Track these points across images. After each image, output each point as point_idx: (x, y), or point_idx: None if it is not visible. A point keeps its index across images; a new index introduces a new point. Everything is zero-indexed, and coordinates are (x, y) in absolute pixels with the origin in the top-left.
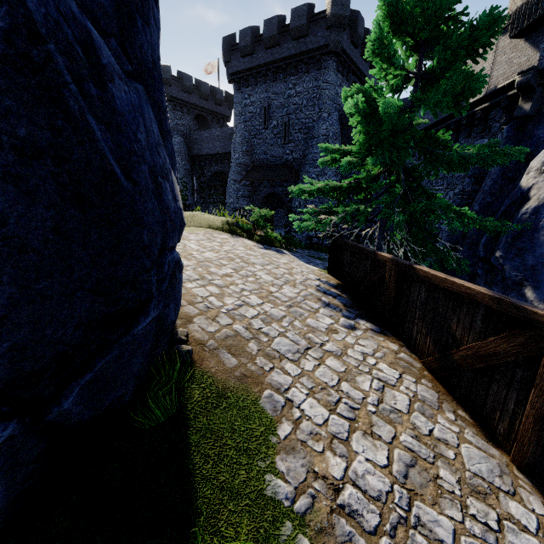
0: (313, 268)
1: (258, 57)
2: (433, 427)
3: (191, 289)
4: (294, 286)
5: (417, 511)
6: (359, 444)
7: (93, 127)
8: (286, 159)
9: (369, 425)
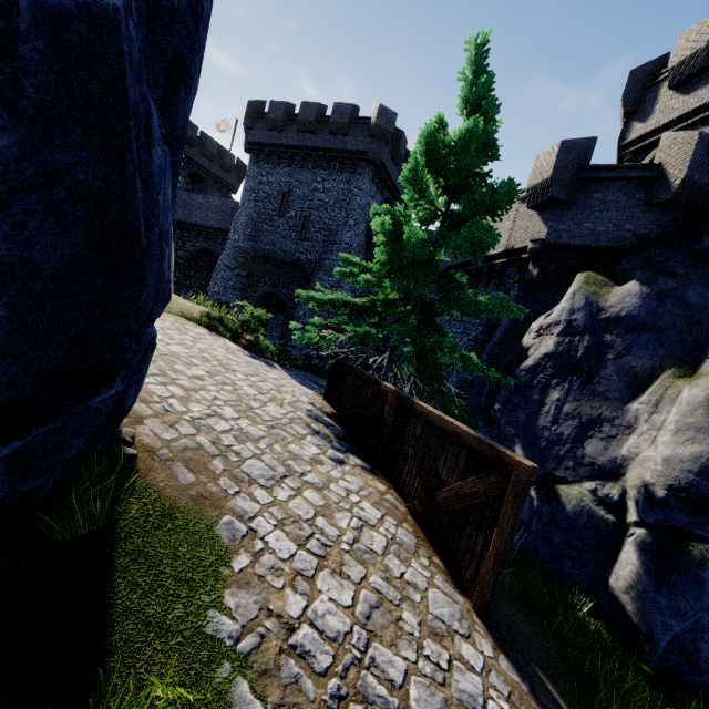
0: (307, 390)
1: (288, 136)
2: (405, 571)
3: (147, 384)
4: (281, 405)
5: (374, 652)
6: (326, 582)
7: (137, 187)
8: (298, 257)
9: (339, 564)
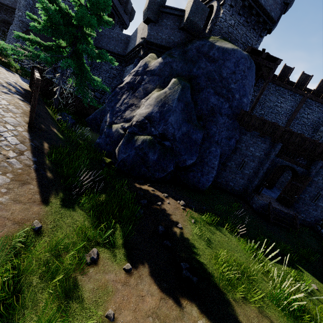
0: (23, 82)
1: None
2: (2, 112)
3: None
4: None
5: None
6: None
7: None
8: None
9: None
